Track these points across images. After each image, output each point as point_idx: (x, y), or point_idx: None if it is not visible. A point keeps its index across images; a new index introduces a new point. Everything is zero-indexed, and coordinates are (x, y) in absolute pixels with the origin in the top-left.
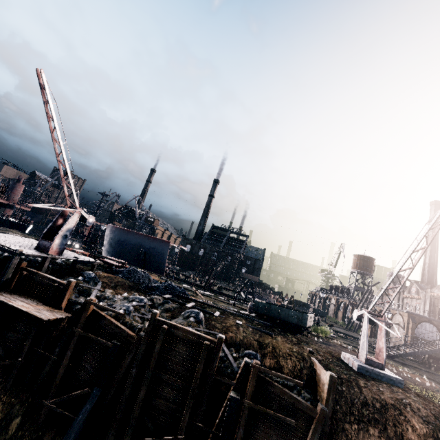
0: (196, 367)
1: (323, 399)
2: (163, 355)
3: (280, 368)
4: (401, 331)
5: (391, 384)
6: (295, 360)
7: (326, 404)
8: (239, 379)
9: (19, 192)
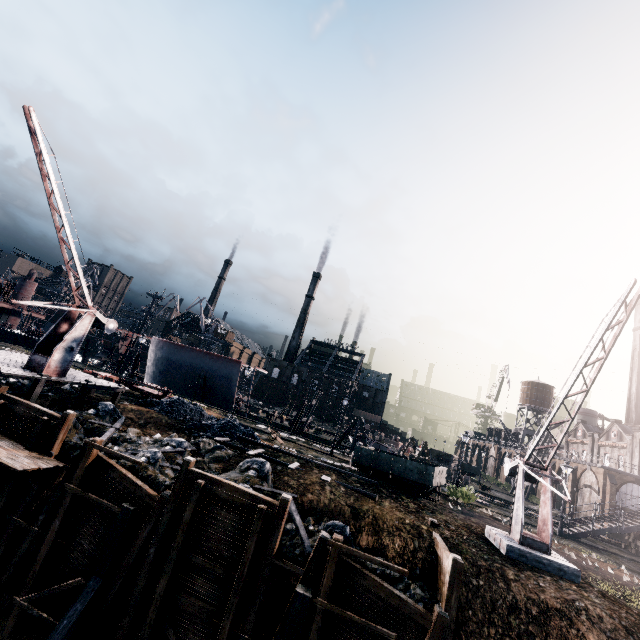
0: (246, 545)
1: (443, 598)
2: (198, 526)
3: (383, 549)
4: (594, 496)
5: (560, 577)
6: (406, 537)
7: (447, 607)
8: (311, 564)
9: (30, 292)
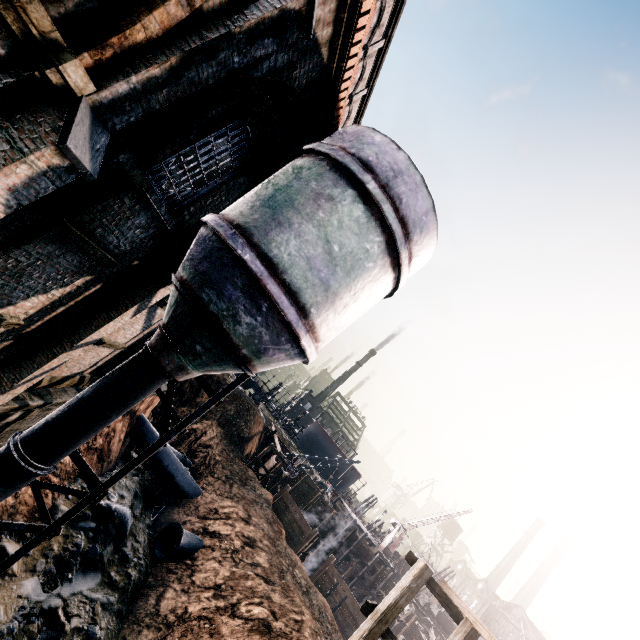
0: None
1: None
2: None
3: None
4: None
5: None
6: None
7: None
8: None
9: None
